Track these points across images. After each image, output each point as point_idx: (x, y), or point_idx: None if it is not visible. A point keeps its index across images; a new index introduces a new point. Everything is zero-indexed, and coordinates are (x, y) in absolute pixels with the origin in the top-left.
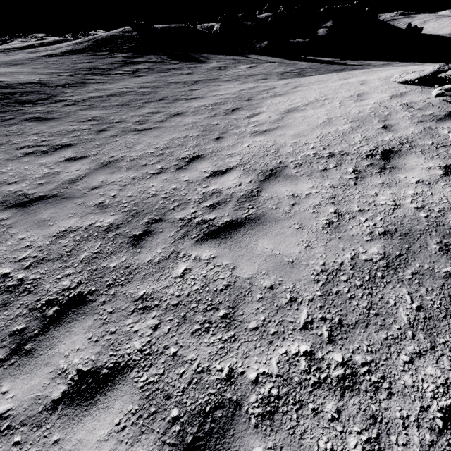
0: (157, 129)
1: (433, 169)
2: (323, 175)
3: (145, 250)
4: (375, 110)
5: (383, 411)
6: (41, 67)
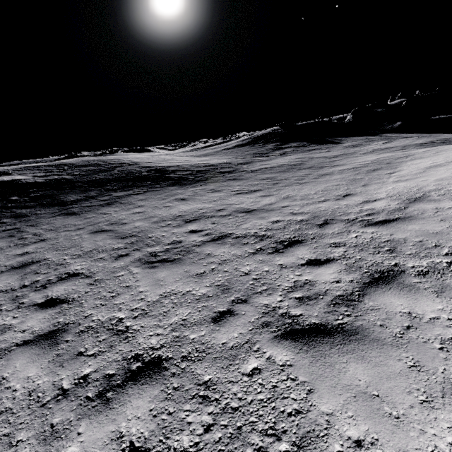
0: (313, 182)
1: None
2: None
3: (327, 229)
4: None
5: None
6: (223, 155)
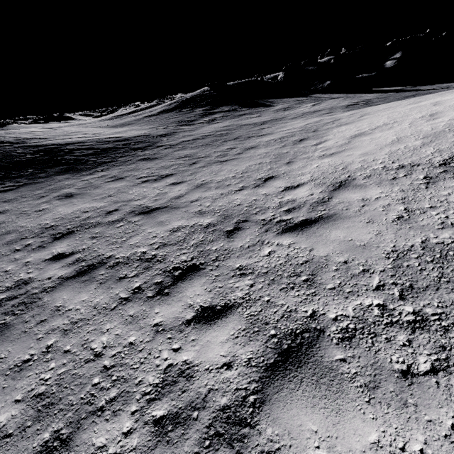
0: (235, 159)
1: None
2: (392, 183)
3: (237, 239)
4: (449, 126)
5: (453, 344)
6: (144, 124)
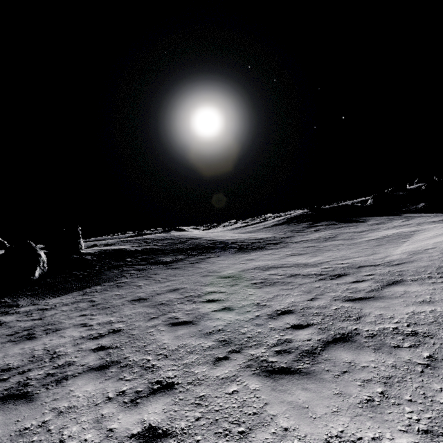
0: (347, 247)
1: None
2: None
3: (362, 269)
4: None
5: None
6: (265, 232)
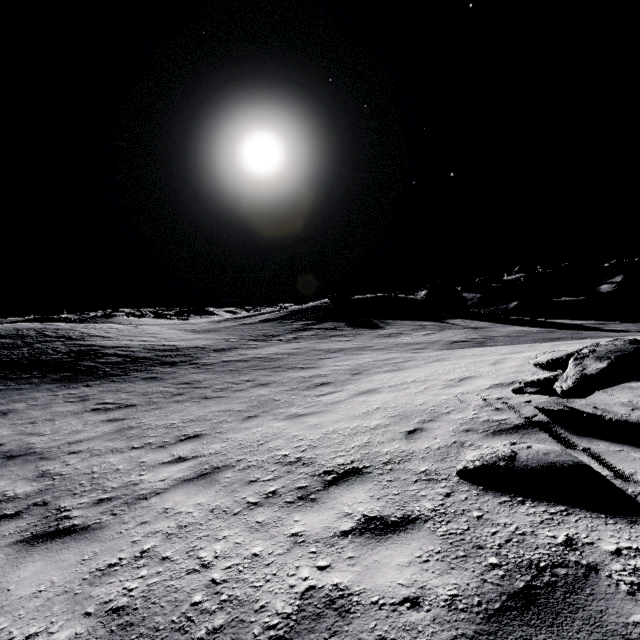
0: (220, 398)
1: (348, 517)
2: (236, 489)
3: None
4: (441, 404)
5: None
6: (226, 333)
